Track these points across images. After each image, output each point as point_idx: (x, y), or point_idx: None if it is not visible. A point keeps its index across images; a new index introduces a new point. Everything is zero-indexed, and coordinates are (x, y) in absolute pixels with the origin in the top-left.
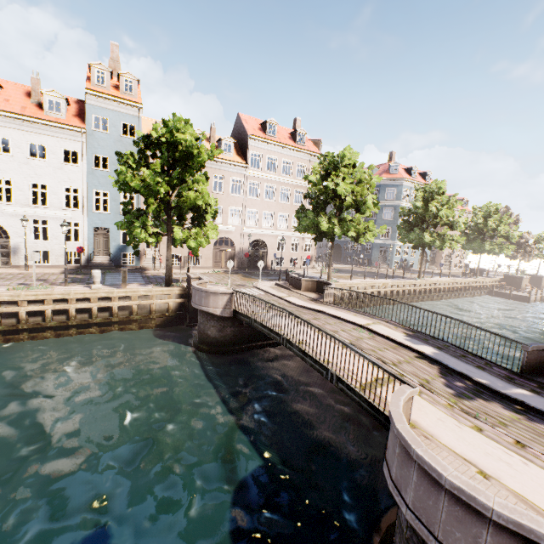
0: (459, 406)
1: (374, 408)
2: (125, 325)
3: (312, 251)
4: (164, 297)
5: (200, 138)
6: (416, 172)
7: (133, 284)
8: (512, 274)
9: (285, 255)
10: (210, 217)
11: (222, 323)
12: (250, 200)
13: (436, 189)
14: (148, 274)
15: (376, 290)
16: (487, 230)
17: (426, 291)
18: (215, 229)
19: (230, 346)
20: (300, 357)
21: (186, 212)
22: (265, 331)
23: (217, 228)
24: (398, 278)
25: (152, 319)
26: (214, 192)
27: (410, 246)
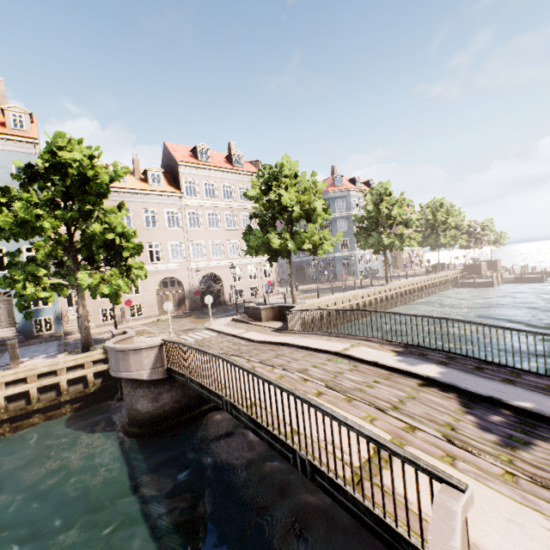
0: (520, 468)
1: (388, 529)
2: (21, 422)
3: (273, 275)
4: (80, 367)
5: (95, 157)
6: (359, 181)
7: (35, 358)
8: (470, 263)
9: (243, 285)
10: (128, 252)
11: (155, 389)
12: (192, 231)
13: (383, 190)
14: (69, 340)
15: (348, 304)
16: (438, 225)
17: (397, 295)
18: (140, 267)
19: (173, 418)
20: (252, 431)
21: (100, 253)
22: (204, 394)
23: (142, 265)
24: (367, 287)
25: (65, 401)
26: (147, 228)
27: (370, 254)
